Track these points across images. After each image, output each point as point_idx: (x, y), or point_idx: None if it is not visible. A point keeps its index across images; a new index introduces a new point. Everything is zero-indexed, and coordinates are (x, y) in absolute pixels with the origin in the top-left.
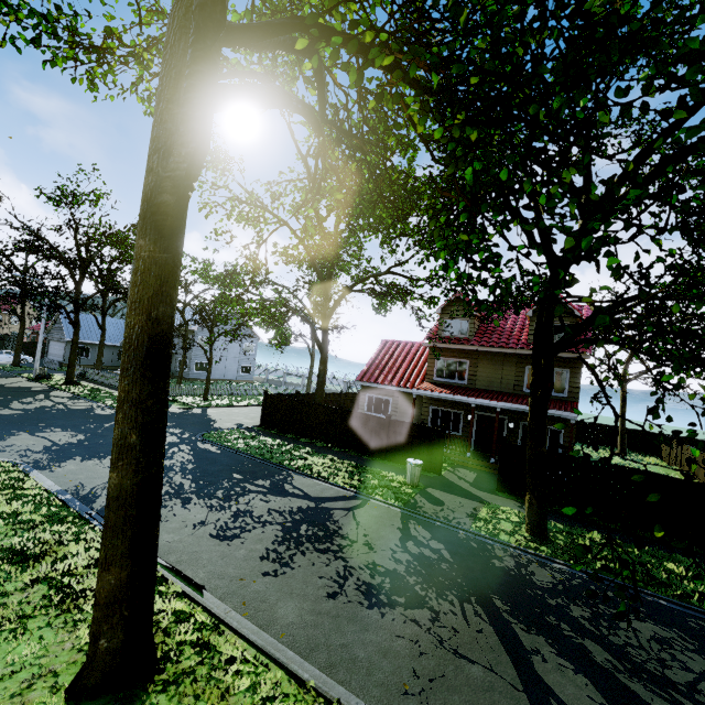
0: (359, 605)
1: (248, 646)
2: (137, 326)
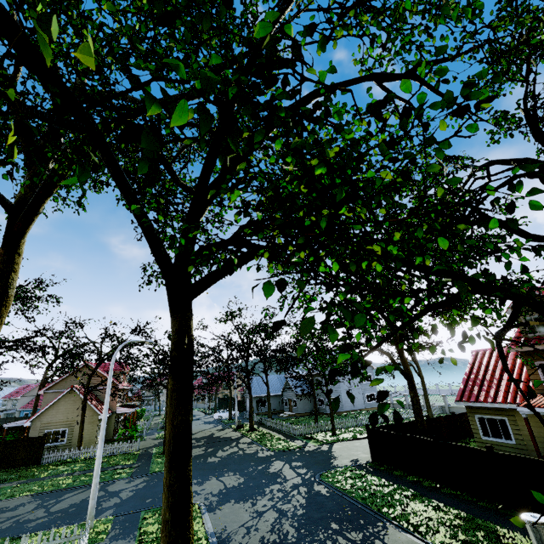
0: None
1: None
2: (168, 432)
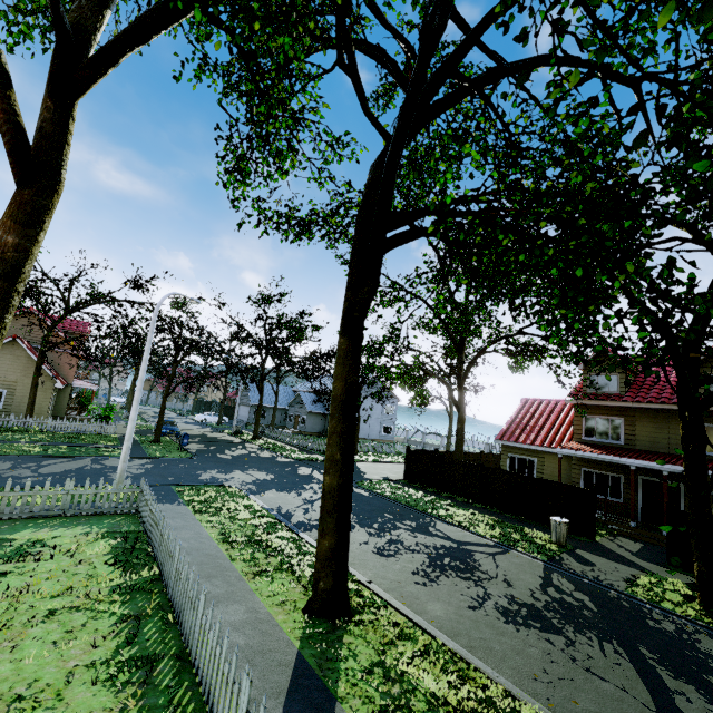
0: (496, 619)
1: (407, 620)
2: (340, 389)
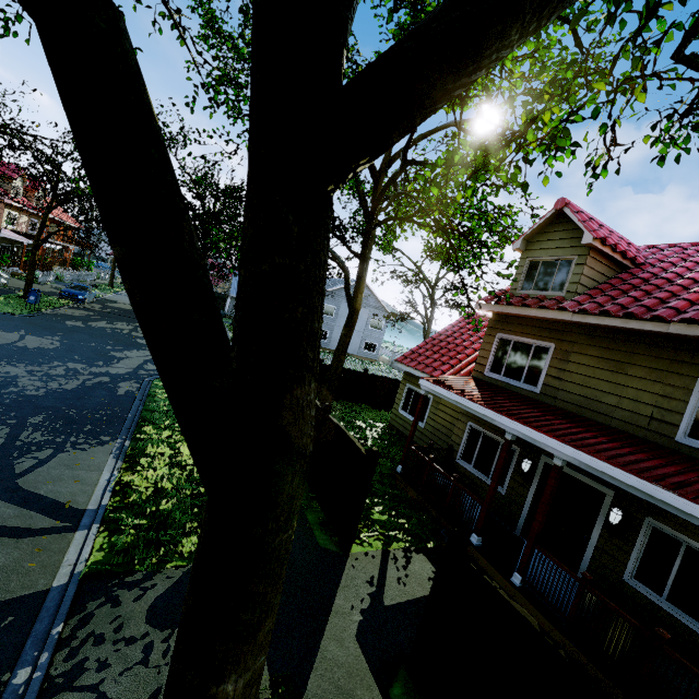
0: None
1: None
2: None
